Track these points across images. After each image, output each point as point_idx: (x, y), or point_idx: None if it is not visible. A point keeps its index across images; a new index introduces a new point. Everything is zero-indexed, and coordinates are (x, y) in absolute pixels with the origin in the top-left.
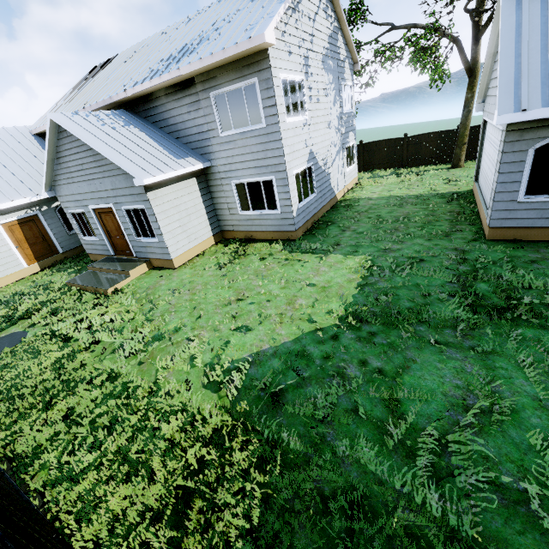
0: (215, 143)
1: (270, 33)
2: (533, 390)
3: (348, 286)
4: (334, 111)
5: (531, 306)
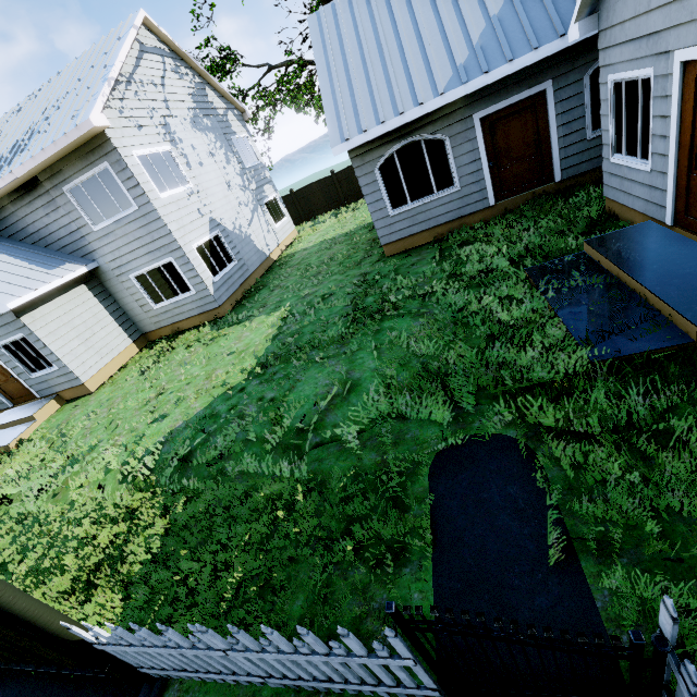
0: (93, 240)
1: (98, 117)
2: (375, 365)
3: (264, 342)
4: (232, 169)
5: (397, 303)
